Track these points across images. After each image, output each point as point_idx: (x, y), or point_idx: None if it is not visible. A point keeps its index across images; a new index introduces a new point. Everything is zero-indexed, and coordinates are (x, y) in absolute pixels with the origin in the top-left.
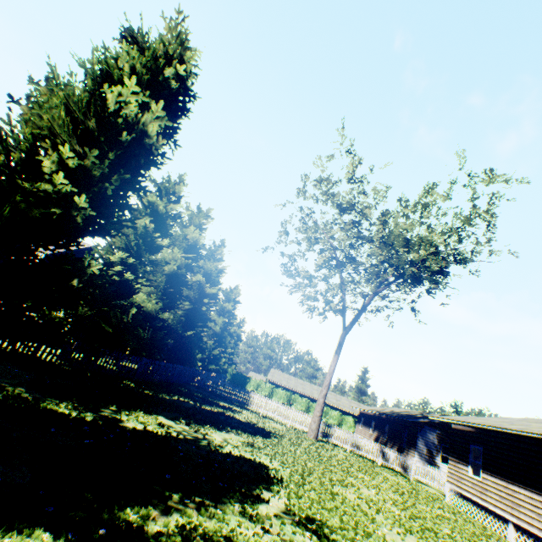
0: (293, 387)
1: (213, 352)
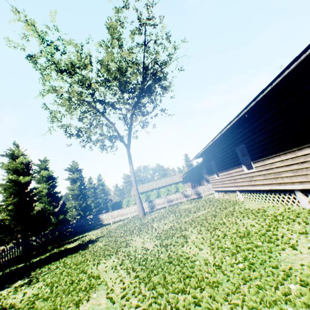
0: (146, 189)
1: (83, 206)
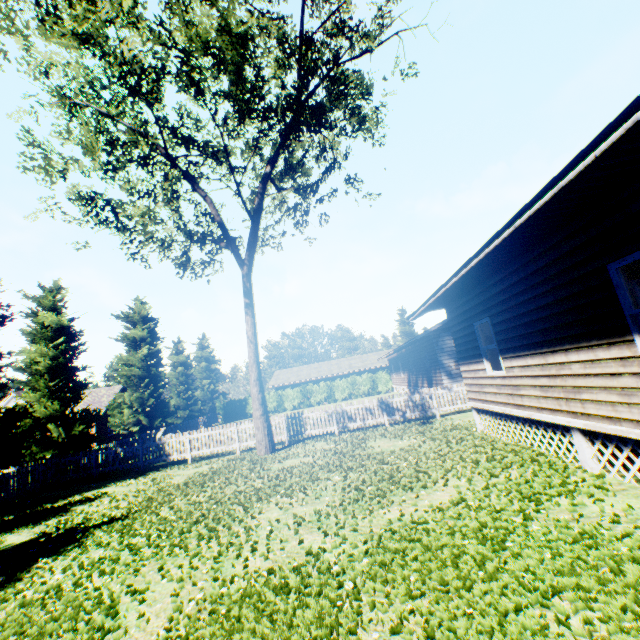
0: (305, 378)
1: (148, 404)
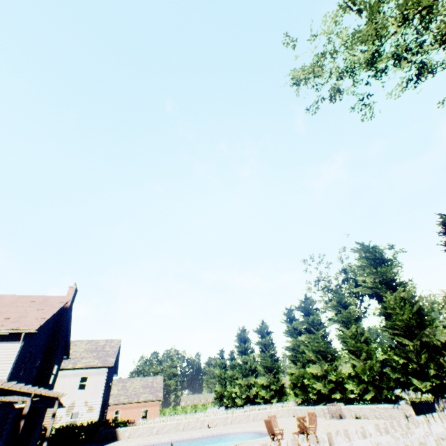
0: None
1: None
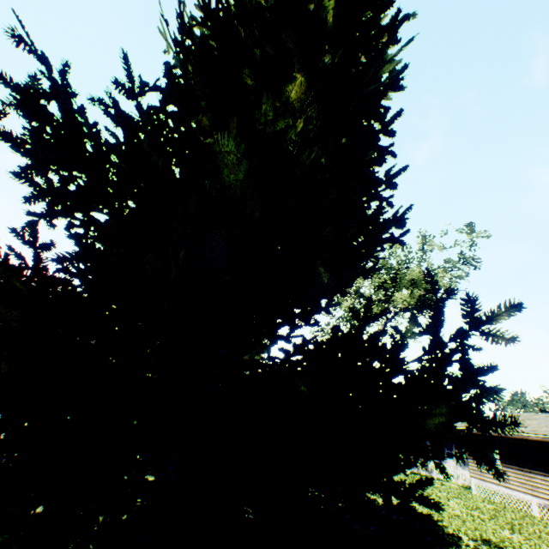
0: None
1: None
